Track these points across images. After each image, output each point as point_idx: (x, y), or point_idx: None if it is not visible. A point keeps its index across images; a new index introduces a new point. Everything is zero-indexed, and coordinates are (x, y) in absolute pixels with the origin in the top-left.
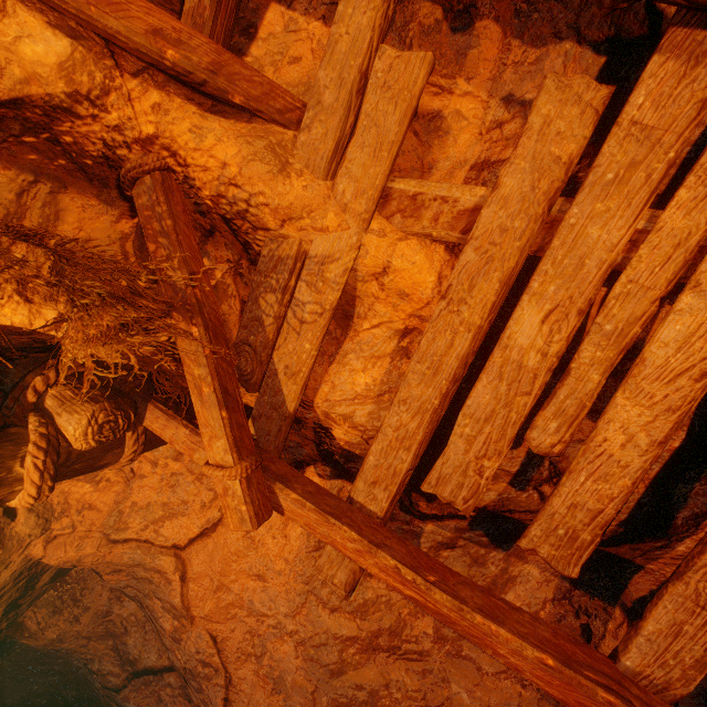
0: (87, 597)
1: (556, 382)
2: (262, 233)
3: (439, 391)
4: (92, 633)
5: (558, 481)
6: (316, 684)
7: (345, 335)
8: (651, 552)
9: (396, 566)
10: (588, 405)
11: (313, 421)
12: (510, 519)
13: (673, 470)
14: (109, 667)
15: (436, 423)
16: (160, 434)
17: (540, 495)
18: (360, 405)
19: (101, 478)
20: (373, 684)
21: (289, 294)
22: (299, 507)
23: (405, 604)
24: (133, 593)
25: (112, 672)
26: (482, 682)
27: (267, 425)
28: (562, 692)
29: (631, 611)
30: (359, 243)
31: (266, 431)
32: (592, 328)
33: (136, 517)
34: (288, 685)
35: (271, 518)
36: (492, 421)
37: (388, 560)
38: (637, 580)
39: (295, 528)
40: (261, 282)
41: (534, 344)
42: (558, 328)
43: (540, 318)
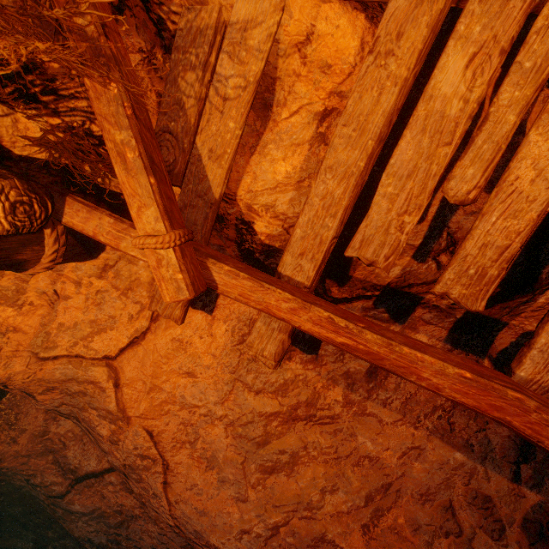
0: (23, 420)
1: (458, 155)
2: (177, 1)
3: (364, 152)
4: (31, 452)
5: (453, 249)
6: (245, 455)
7: (264, 126)
8: (516, 309)
9: (329, 316)
10: (503, 148)
11: (235, 217)
12: (408, 295)
13: (543, 232)
14: (52, 479)
15: (360, 188)
16: (82, 228)
17: (437, 265)
18: (282, 194)
19: (23, 302)
20: (294, 448)
21: (210, 73)
22: (233, 277)
23: (319, 380)
24: (68, 411)
25: (54, 482)
26: (383, 431)
27: (193, 215)
28: (477, 399)
29: (496, 360)
30: (283, 3)
31: (192, 221)
32: (512, 68)
33: (64, 336)
34: (220, 461)
35: (197, 321)
36: (414, 176)
37: (321, 313)
38: (501, 336)
39: (220, 327)
40: (179, 60)
41: (457, 91)
42: (481, 72)
43: (464, 63)
